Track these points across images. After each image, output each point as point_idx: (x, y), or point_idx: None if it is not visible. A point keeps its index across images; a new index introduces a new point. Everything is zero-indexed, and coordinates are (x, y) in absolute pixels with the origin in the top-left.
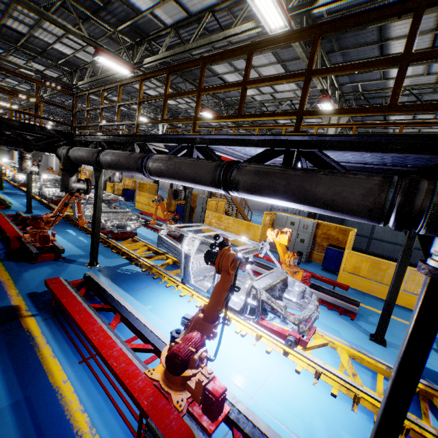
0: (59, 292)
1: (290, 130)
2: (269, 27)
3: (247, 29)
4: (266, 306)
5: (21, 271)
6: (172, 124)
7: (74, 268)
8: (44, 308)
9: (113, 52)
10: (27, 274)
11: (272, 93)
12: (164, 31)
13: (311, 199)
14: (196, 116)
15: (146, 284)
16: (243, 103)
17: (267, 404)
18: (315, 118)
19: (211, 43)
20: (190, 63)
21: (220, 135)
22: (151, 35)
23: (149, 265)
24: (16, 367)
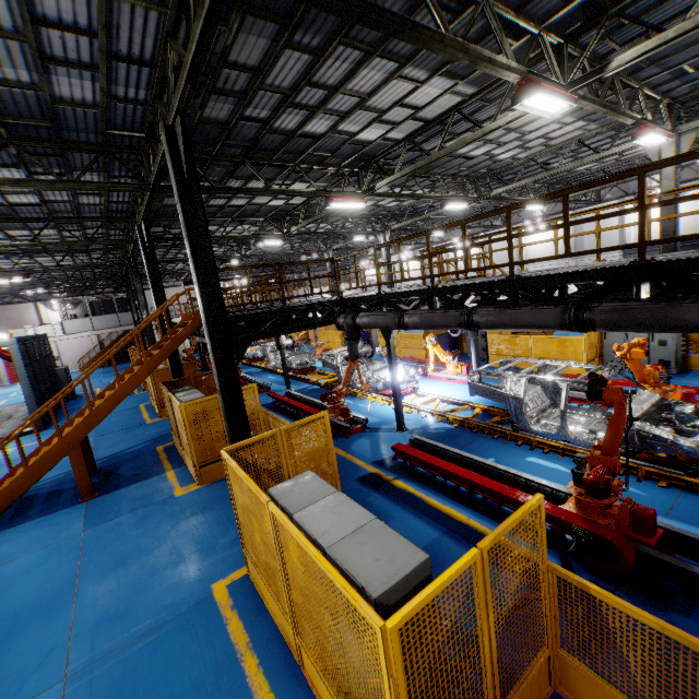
0: (414, 454)
1: (582, 170)
2: (549, 113)
3: (514, 119)
4: (643, 436)
5: (346, 446)
6: (394, 230)
7: (386, 436)
8: (398, 472)
9: (342, 191)
10: (354, 447)
11: (545, 143)
12: (396, 147)
13: (679, 325)
14: (511, 262)
15: (469, 439)
16: (568, 243)
17: (680, 527)
18: (628, 142)
19: (466, 145)
20: (491, 214)
21: (548, 275)
22: (379, 155)
23: (461, 419)
24: (422, 513)
